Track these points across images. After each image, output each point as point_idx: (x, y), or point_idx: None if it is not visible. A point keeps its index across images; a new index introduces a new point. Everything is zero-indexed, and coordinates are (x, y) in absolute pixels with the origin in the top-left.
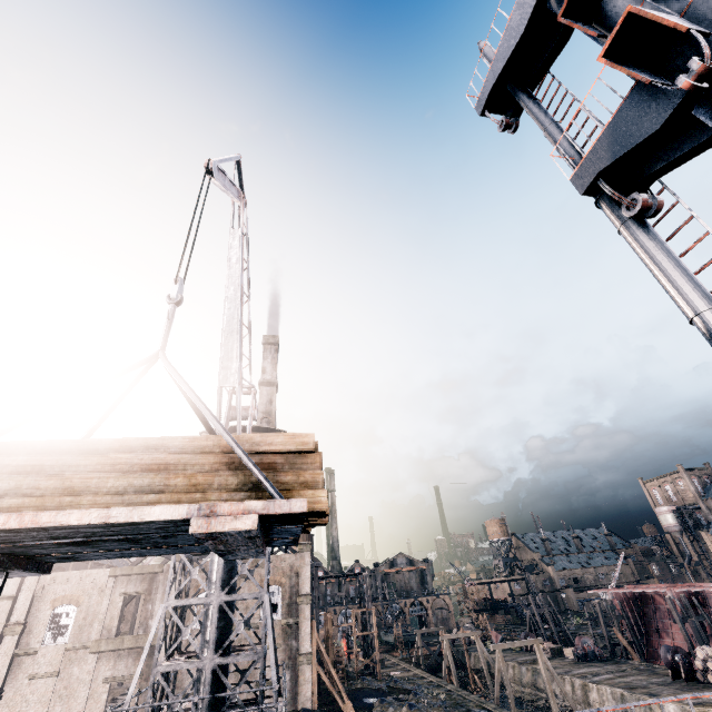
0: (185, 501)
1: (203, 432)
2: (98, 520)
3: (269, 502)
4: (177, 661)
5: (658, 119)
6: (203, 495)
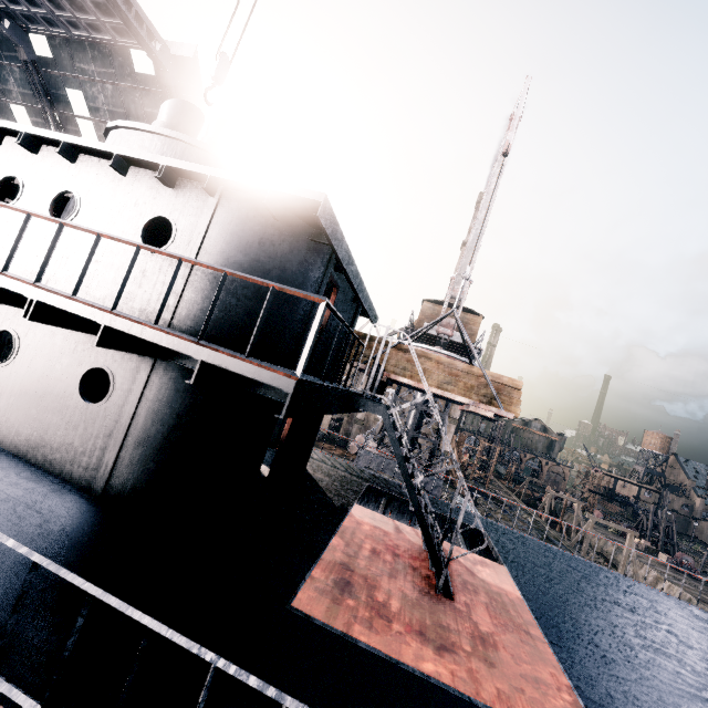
0: (463, 393)
1: (424, 300)
2: (440, 394)
3: (499, 410)
4: None
5: None
6: (470, 393)
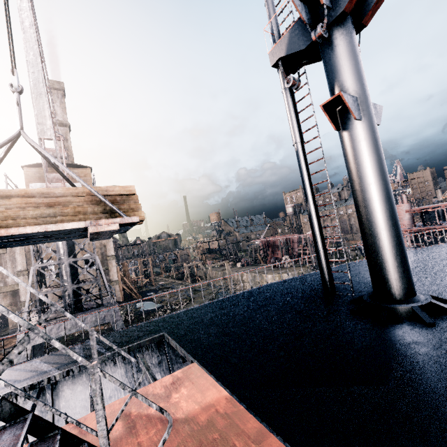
0: (76, 219)
1: (24, 166)
2: (42, 230)
3: (122, 218)
4: (49, 290)
5: (305, 43)
6: (84, 216)
